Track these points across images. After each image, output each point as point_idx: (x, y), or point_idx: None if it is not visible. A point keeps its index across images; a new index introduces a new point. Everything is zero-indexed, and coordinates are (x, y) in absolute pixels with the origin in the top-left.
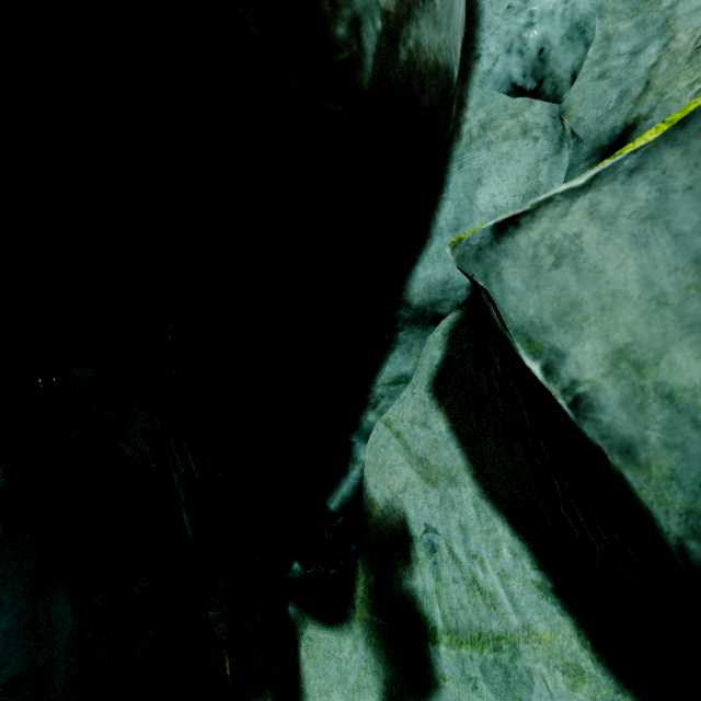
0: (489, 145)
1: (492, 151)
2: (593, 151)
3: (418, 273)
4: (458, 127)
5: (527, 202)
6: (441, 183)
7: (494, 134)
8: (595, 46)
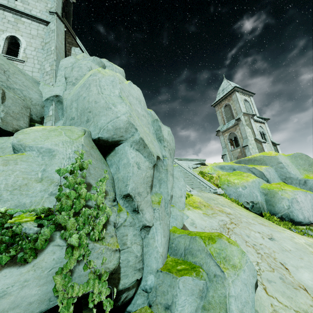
0: (139, 295)
1: (139, 296)
2: (149, 303)
3: (128, 307)
4: (137, 291)
5: (142, 304)
6: (133, 297)
7: (140, 294)
8: (152, 291)
